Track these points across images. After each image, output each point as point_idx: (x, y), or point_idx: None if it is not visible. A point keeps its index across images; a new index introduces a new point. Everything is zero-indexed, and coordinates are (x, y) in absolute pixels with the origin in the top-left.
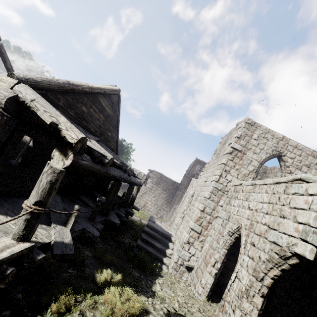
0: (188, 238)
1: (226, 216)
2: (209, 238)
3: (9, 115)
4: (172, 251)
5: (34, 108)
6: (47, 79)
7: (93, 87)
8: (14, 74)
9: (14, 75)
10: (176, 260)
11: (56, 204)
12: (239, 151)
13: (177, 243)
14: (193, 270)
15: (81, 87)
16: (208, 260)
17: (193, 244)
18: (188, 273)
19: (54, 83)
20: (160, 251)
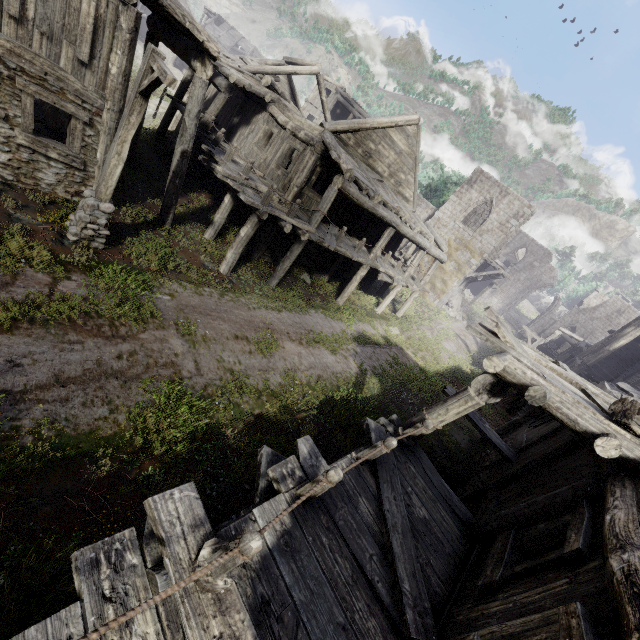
0: None
1: None
2: None
3: None
4: None
5: None
6: None
7: None
8: None
9: None
10: None
11: None
12: None
13: None
14: None
15: None
16: None
17: None
18: None
19: None
20: None
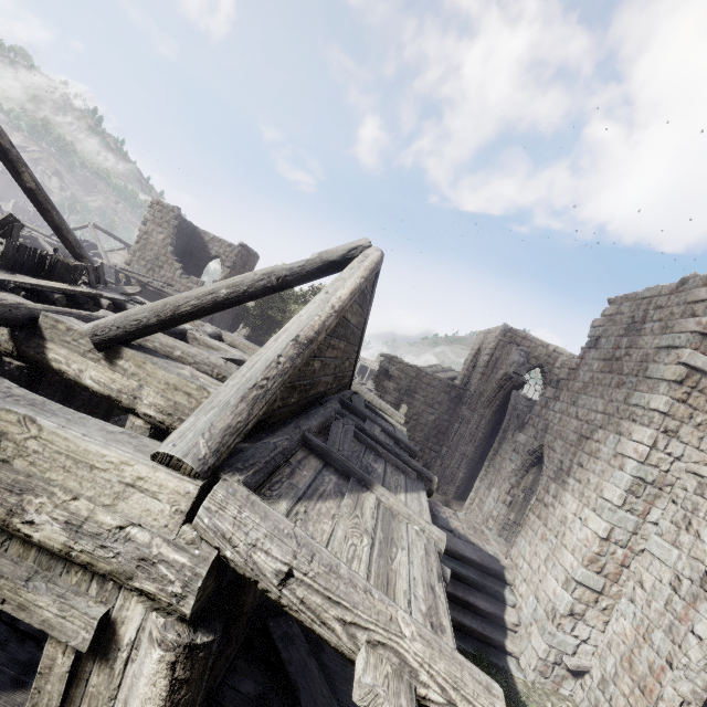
0: (571, 605)
1: (689, 570)
2: (630, 609)
3: (209, 638)
4: (515, 614)
5: (303, 615)
6: (257, 388)
7: (343, 304)
8: (182, 460)
9: (183, 463)
10: (543, 654)
11: (308, 678)
12: (706, 374)
13: (528, 598)
14: (588, 677)
15: (324, 331)
16: (648, 681)
17: (583, 617)
18: (574, 681)
19: (275, 385)
20: (491, 620)
